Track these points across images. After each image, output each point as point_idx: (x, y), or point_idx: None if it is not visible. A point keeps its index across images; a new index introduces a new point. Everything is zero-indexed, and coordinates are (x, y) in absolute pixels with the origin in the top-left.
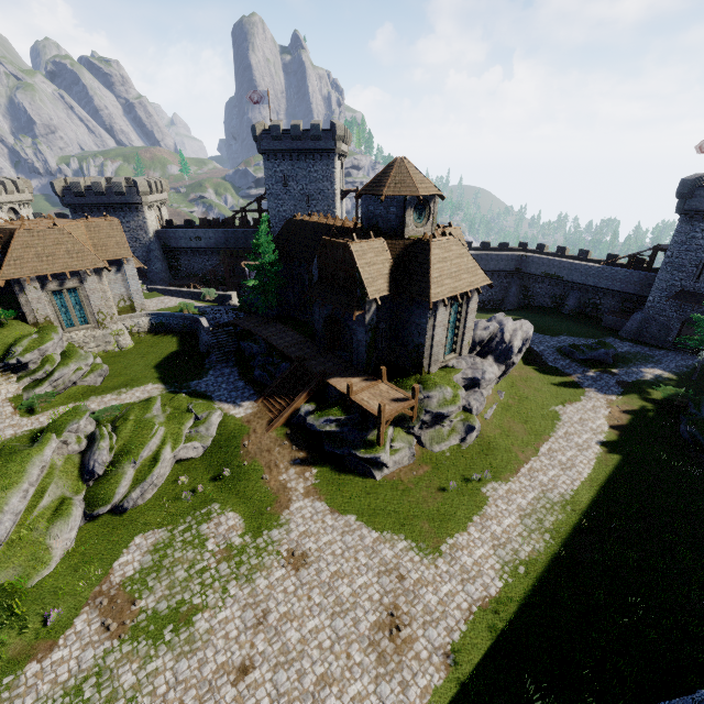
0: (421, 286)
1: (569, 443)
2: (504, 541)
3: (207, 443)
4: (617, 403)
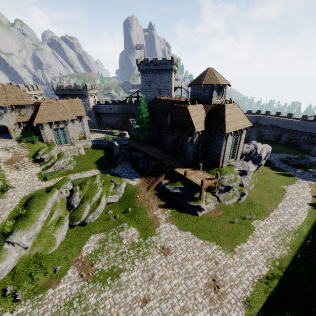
0: (221, 126)
1: (292, 203)
2: (266, 248)
3: (120, 196)
4: (314, 185)
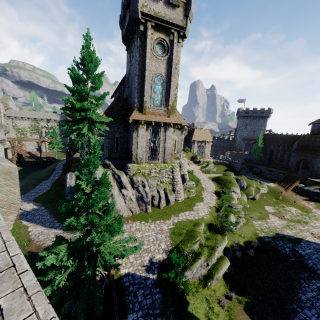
0: None
1: None
2: None
3: (267, 189)
4: None
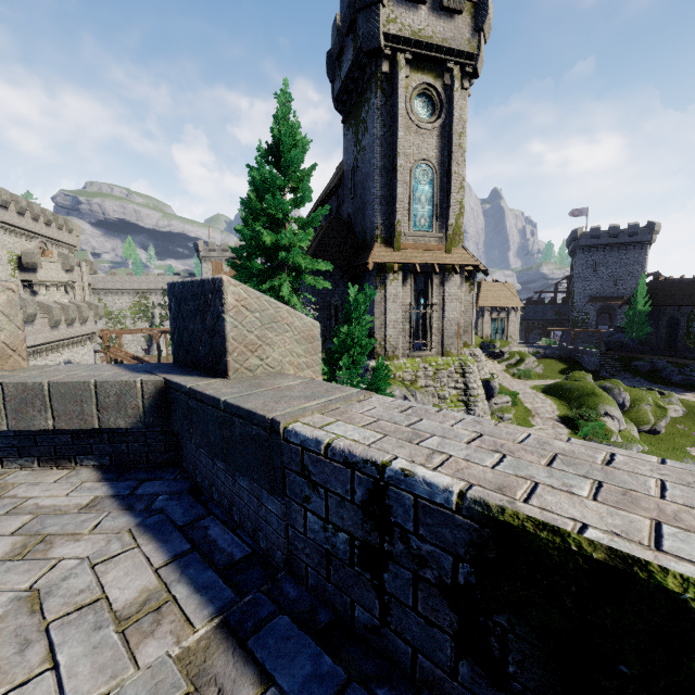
0: None
1: None
2: None
3: (684, 409)
4: None
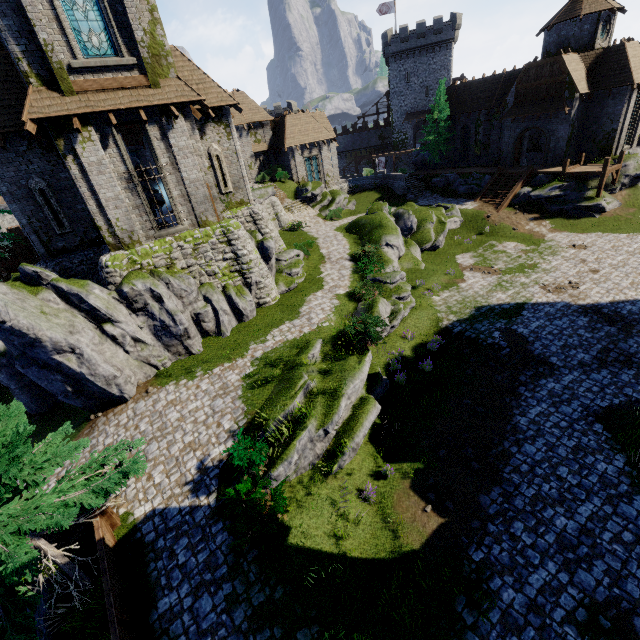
0: (621, 77)
1: None
2: None
3: (462, 219)
4: None
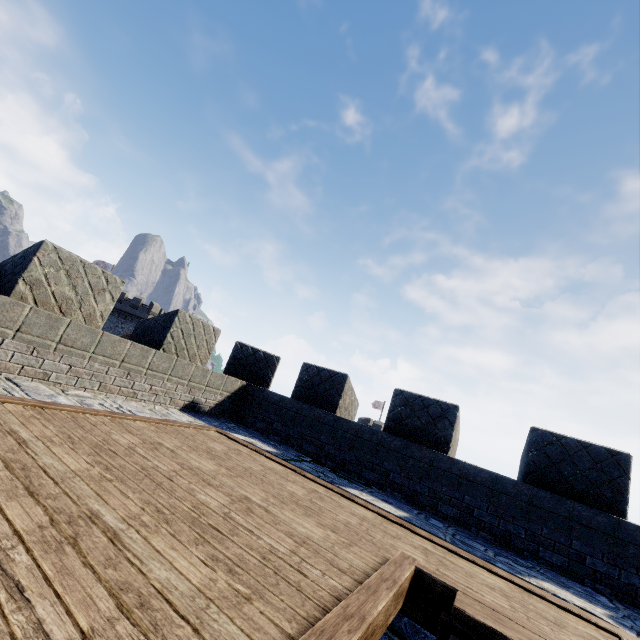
0: None
1: None
2: None
3: None
4: None
